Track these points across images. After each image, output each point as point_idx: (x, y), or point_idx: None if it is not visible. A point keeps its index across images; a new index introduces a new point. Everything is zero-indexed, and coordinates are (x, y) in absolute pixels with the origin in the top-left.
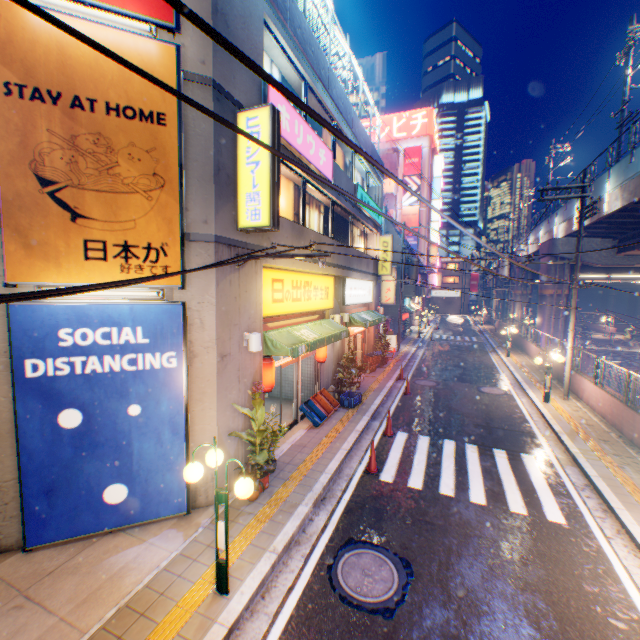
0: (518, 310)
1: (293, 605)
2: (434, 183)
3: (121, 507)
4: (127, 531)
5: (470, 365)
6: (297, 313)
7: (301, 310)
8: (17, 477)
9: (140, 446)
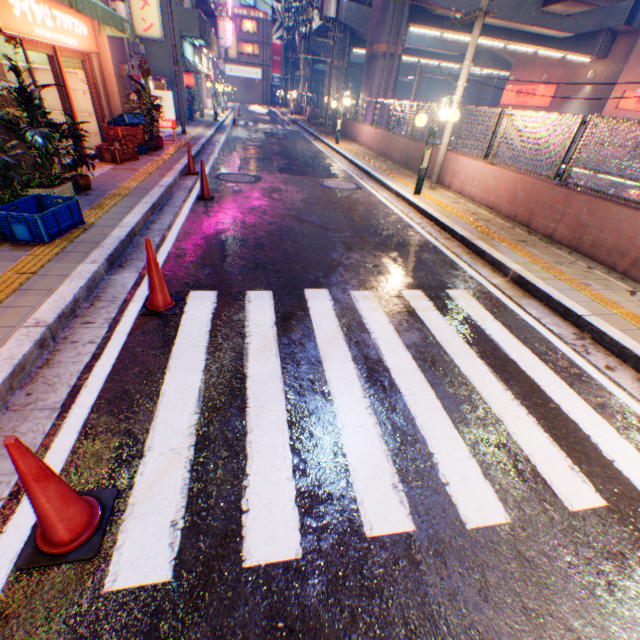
0: (334, 93)
1: None
2: None
3: None
4: None
5: (297, 155)
6: None
7: None
8: None
9: None
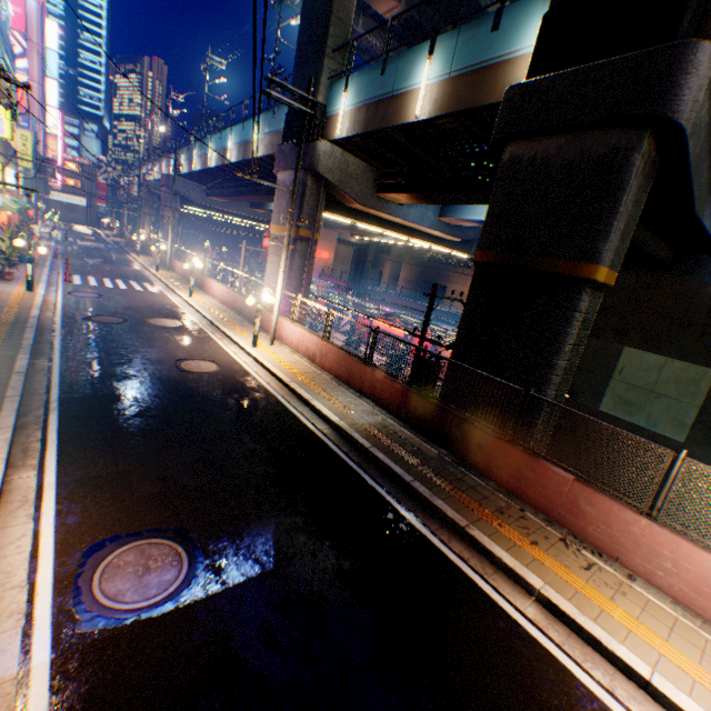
0: (149, 228)
1: (63, 297)
2: (50, 56)
3: None
4: None
5: (112, 259)
6: None
7: None
8: None
9: None
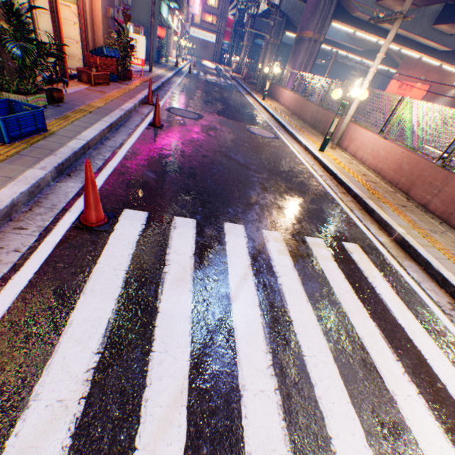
0: (266, 62)
1: None
2: None
3: None
4: None
5: (232, 103)
6: None
7: None
8: None
9: None
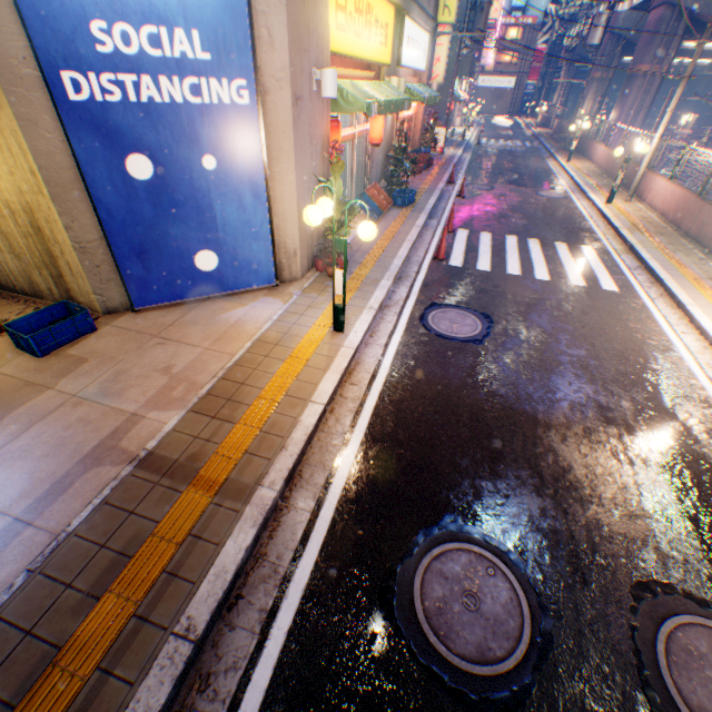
0: (588, 105)
1: (398, 341)
2: None
3: (214, 276)
4: (224, 300)
5: (525, 172)
6: (358, 60)
7: (361, 56)
8: (99, 240)
9: (222, 211)
